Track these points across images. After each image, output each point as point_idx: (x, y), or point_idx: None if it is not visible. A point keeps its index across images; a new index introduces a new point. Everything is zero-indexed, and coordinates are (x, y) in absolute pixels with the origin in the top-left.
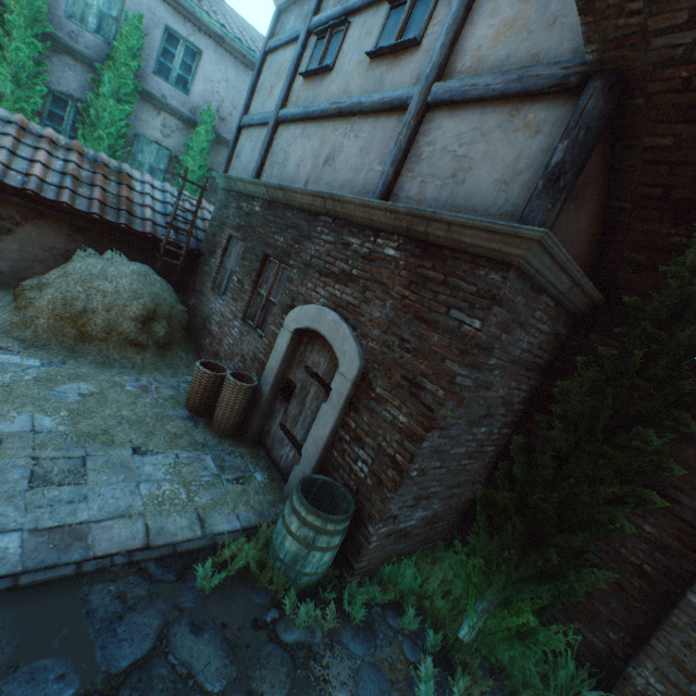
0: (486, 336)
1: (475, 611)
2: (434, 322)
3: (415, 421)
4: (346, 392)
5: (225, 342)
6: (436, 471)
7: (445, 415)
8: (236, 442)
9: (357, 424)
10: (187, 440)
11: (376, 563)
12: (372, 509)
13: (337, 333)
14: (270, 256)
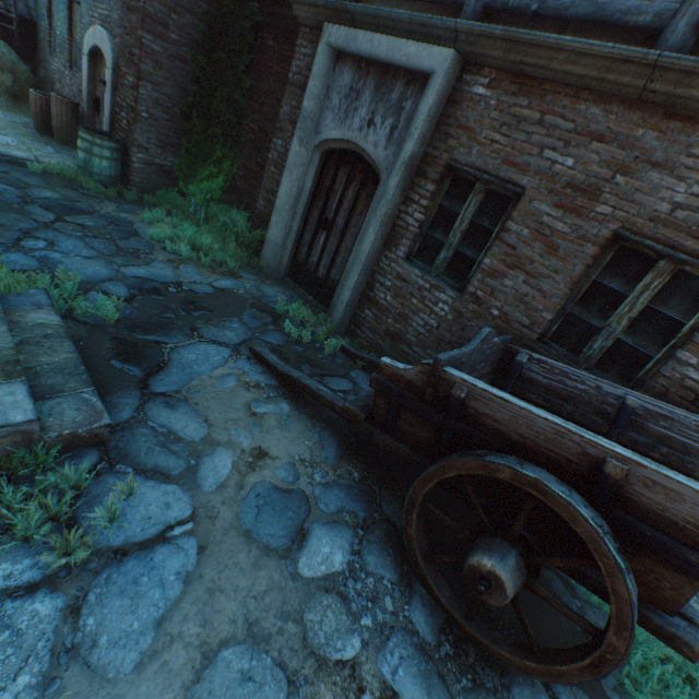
0: (155, 11)
1: (194, 195)
2: (133, 8)
3: (135, 78)
4: (111, 79)
5: (65, 93)
6: (169, 124)
7: (150, 73)
8: (76, 150)
9: (120, 99)
10: (34, 139)
11: (151, 187)
12: (130, 143)
13: (103, 41)
14: (72, 1)
